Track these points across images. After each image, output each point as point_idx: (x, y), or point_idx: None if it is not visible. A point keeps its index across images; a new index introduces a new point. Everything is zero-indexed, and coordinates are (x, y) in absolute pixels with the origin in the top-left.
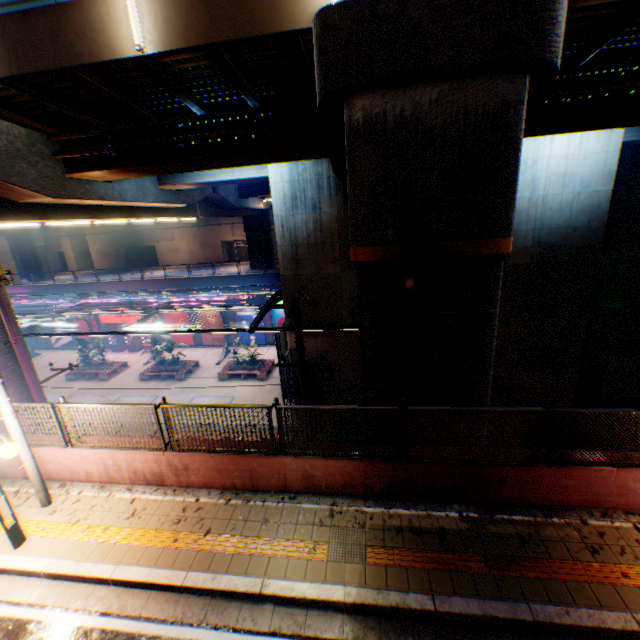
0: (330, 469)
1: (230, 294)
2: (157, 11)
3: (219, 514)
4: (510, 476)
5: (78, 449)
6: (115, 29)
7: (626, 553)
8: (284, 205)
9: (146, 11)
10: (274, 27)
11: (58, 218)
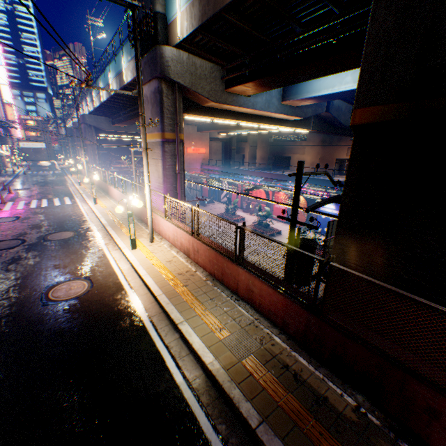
0: (263, 292)
1: (312, 188)
2: None
3: (197, 282)
4: None
5: (168, 222)
6: None
7: None
8: None
9: None
10: None
11: (218, 117)
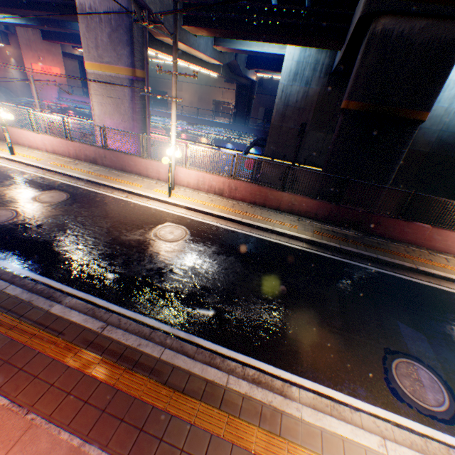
0: (302, 203)
1: (227, 133)
2: None
3: (249, 209)
4: (383, 222)
5: (188, 170)
6: None
7: (421, 256)
8: (288, 77)
9: None
10: None
11: (166, 53)
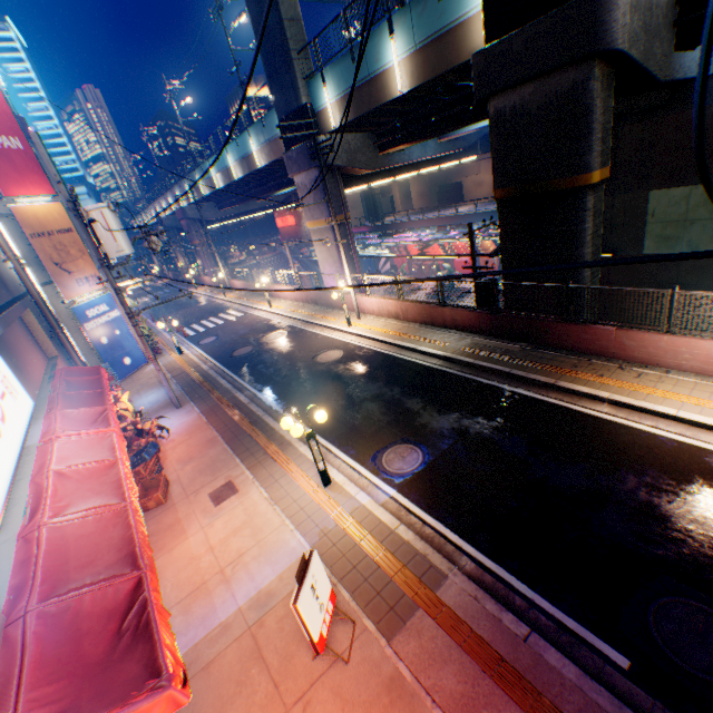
0: (463, 317)
1: (495, 227)
2: (407, 70)
3: (414, 330)
4: (551, 329)
5: (370, 299)
6: (391, 85)
7: (591, 371)
8: None
9: (403, 72)
10: (458, 62)
11: (375, 181)
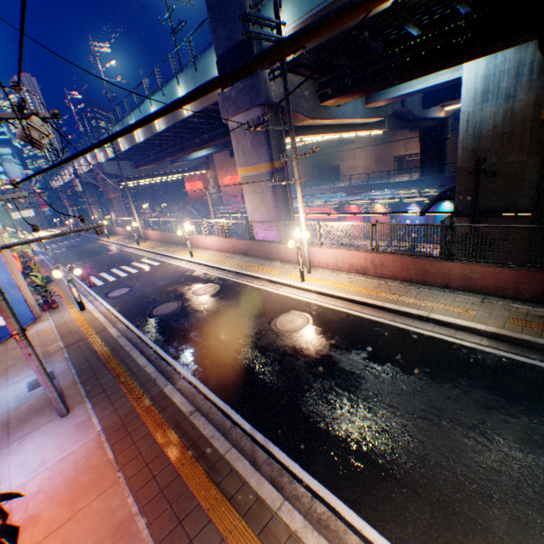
0: (485, 275)
1: (401, 192)
2: None
3: (399, 289)
4: None
5: (324, 249)
6: None
7: None
8: (472, 101)
9: None
10: None
11: (308, 135)
